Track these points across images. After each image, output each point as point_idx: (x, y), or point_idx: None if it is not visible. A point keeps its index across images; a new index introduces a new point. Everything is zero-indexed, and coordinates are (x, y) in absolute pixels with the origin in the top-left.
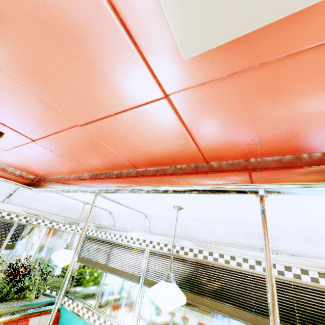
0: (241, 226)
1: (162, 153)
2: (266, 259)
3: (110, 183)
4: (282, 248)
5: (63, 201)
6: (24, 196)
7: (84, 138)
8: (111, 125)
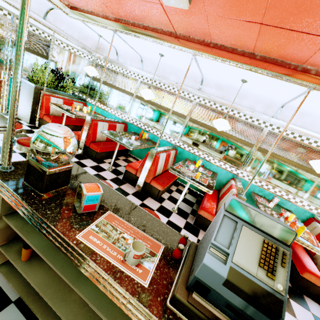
0: (193, 76)
1: (157, 21)
2: (183, 79)
3: (128, 29)
4: (206, 91)
5: (81, 29)
6: (55, 17)
7: (122, 0)
8: (138, 2)
